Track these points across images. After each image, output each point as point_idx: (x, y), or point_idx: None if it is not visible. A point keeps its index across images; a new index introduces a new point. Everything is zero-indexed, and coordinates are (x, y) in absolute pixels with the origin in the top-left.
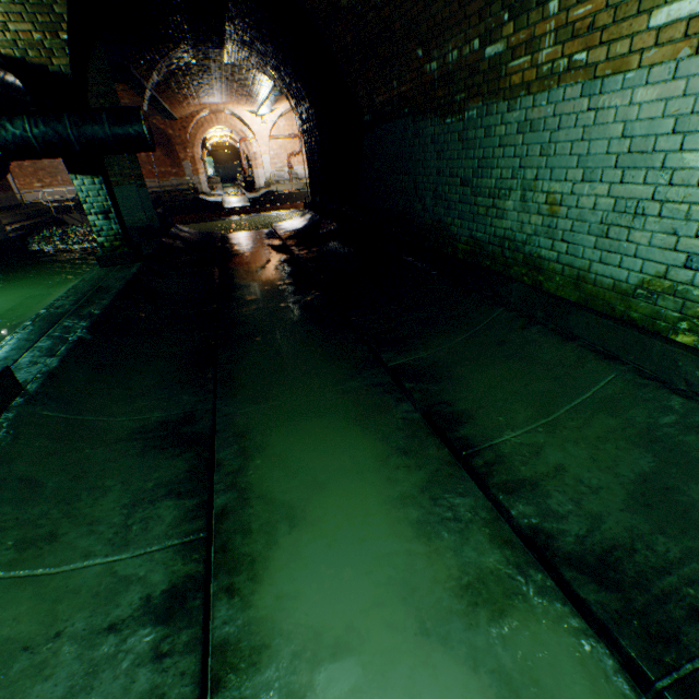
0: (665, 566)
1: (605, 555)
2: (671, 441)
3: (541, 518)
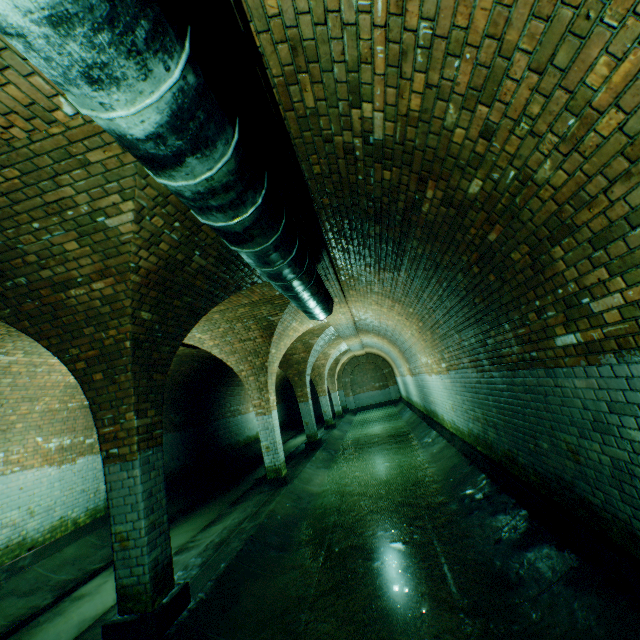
0: (55, 585)
1: (57, 589)
2: (4, 594)
3: (49, 598)
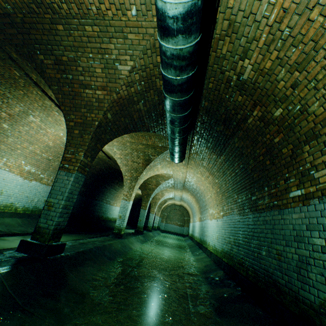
0: None
1: None
2: None
3: None
